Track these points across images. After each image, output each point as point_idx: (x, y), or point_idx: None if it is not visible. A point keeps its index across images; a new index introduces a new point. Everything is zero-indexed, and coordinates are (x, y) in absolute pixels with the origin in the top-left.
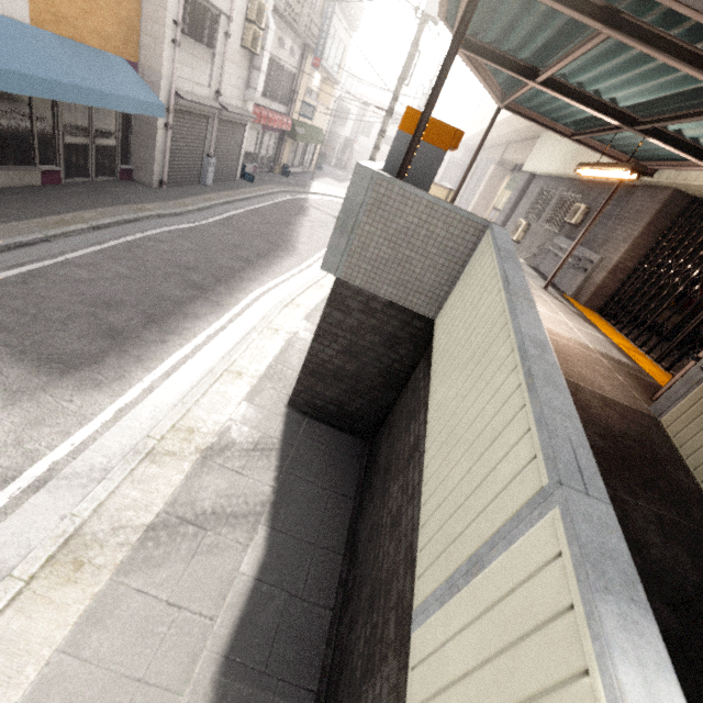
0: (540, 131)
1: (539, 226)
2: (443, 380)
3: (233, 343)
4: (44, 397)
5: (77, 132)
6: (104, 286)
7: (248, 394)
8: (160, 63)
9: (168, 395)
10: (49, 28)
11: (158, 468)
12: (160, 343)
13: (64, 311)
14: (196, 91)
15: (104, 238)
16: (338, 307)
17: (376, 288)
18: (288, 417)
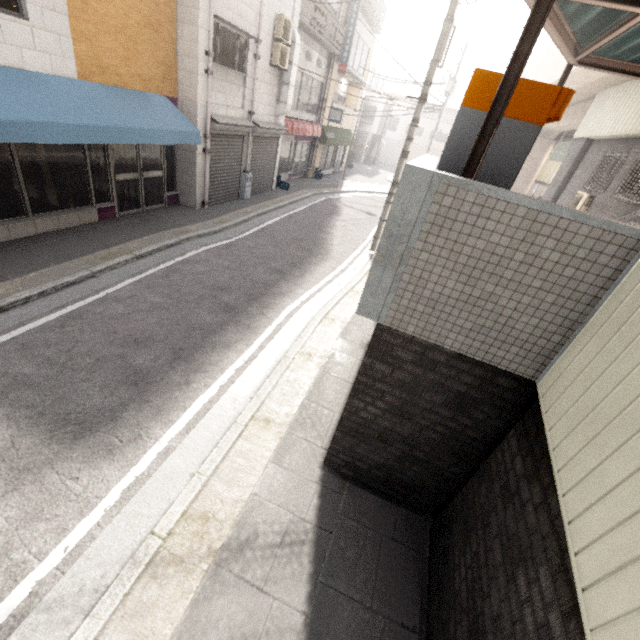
0: (596, 90)
1: (608, 198)
2: (619, 578)
3: (262, 376)
4: (50, 474)
5: (127, 169)
6: (138, 320)
7: (276, 452)
8: (196, 93)
9: (185, 460)
10: (95, 79)
11: (159, 588)
12: (185, 385)
13: (93, 355)
14: (230, 114)
15: (146, 267)
16: (383, 357)
17: (438, 336)
18: (324, 484)
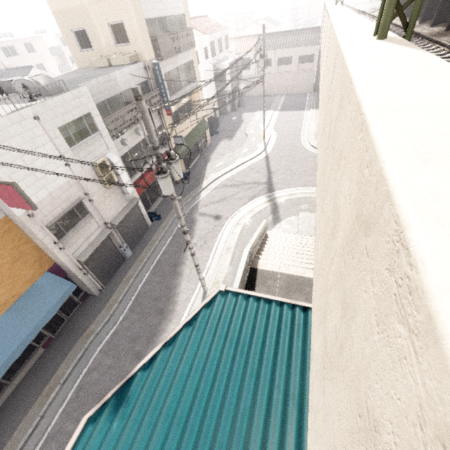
0: None
1: None
2: None
3: None
4: None
5: None
6: None
7: None
8: (61, 261)
9: None
10: (3, 311)
11: None
12: None
13: None
14: (92, 239)
15: (67, 390)
16: None
17: None
18: None
